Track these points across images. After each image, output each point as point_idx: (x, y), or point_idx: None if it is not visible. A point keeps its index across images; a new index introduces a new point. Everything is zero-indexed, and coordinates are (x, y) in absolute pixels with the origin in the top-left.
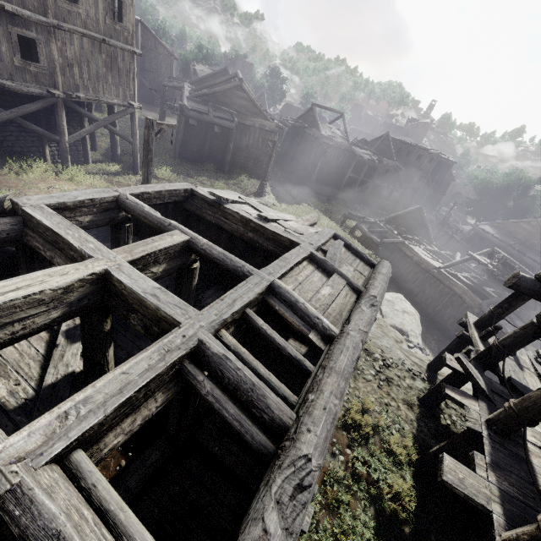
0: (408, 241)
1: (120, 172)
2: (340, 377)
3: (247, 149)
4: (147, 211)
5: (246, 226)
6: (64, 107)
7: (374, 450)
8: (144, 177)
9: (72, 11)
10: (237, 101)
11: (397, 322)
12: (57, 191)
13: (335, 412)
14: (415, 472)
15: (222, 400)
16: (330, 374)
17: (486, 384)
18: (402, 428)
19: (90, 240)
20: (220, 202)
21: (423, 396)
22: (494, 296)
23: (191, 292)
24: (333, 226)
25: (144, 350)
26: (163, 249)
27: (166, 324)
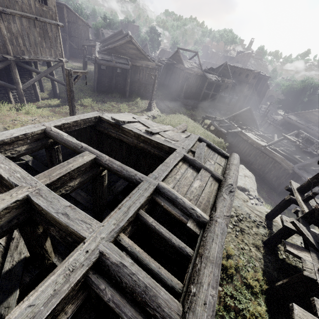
0: (244, 130)
1: (60, 104)
2: (214, 266)
3: (139, 81)
4: (65, 138)
5: (138, 139)
6: (18, 66)
7: (237, 285)
8: (70, 109)
9: (11, 0)
10: (129, 50)
11: (241, 183)
12: (17, 122)
13: (213, 304)
14: (266, 298)
15: (121, 305)
16: (206, 264)
17: (313, 238)
18: (254, 266)
19: (17, 170)
20: (119, 123)
21: (266, 240)
22: (300, 160)
23: (104, 190)
24: (197, 125)
25: (51, 274)
26: (76, 169)
27: (75, 236)
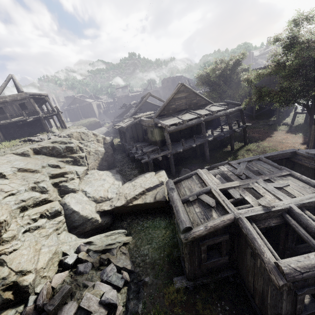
0: None
1: None
2: None
3: (86, 111)
4: None
5: None
6: None
7: None
8: None
9: None
10: (77, 101)
11: None
12: None
13: None
14: None
15: None
16: None
17: None
18: None
19: None
20: None
21: None
22: None
23: None
24: (90, 118)
25: None
26: None
27: None
